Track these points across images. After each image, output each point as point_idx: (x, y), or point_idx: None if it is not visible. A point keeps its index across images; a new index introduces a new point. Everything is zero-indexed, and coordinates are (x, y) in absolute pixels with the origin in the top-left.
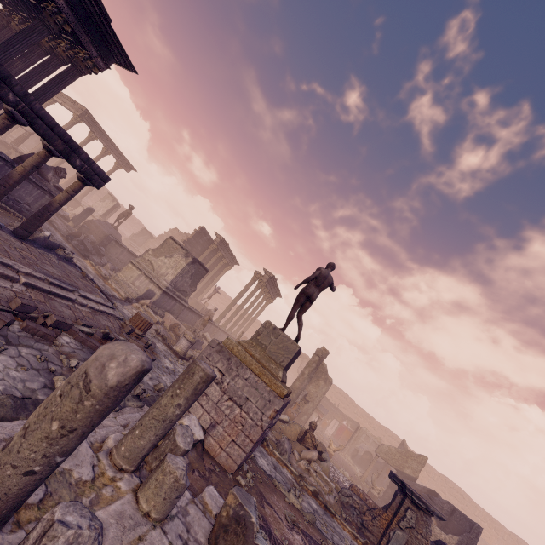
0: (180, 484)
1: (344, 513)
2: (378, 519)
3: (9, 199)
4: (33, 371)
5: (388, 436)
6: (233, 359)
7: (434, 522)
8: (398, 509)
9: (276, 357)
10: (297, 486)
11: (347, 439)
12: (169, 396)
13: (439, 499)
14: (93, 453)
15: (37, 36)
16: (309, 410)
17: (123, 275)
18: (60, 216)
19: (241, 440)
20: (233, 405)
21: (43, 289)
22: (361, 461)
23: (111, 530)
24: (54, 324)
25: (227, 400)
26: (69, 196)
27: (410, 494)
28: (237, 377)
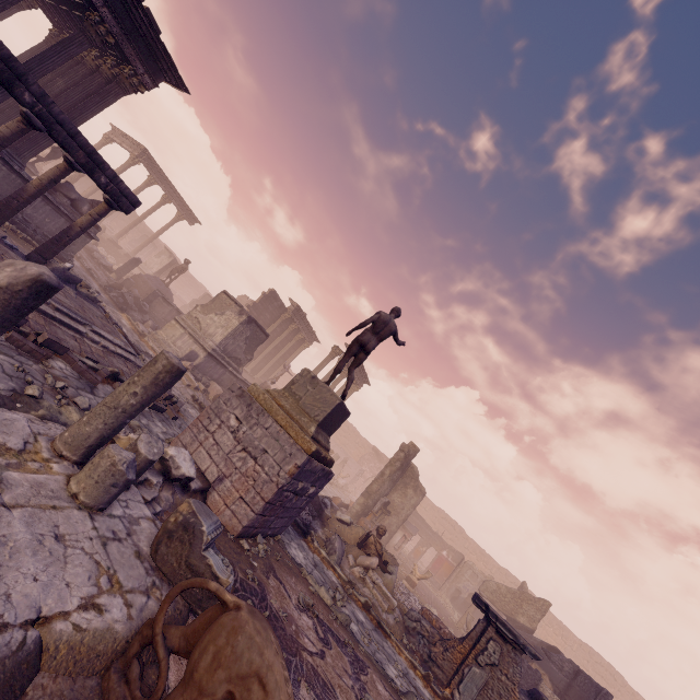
0: (117, 469)
1: (407, 639)
2: (451, 652)
3: (37, 233)
4: (4, 375)
5: (510, 582)
6: (255, 406)
7: (549, 686)
8: (478, 640)
9: (310, 410)
10: (341, 591)
11: (446, 576)
12: (125, 384)
13: (558, 655)
14: (31, 432)
15: (77, 48)
16: (392, 526)
17: (164, 333)
18: (101, 266)
19: (251, 498)
20: (247, 457)
21: (45, 312)
22: (464, 607)
23: (21, 489)
24: (46, 343)
25: (241, 451)
26: (92, 220)
27: (493, 619)
28: (256, 426)
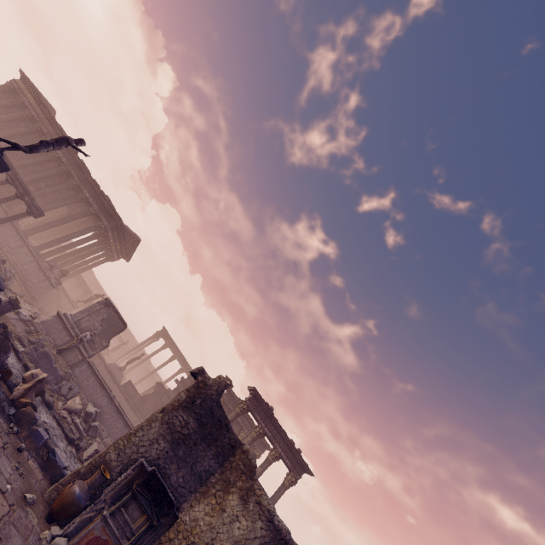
0: None
1: None
2: None
3: (24, 277)
4: None
5: None
6: None
7: None
8: None
9: None
10: None
11: None
12: None
13: None
14: None
15: (79, 215)
16: None
17: None
18: None
19: None
20: None
21: None
22: None
23: None
24: None
25: None
26: (16, 215)
27: None
28: None
